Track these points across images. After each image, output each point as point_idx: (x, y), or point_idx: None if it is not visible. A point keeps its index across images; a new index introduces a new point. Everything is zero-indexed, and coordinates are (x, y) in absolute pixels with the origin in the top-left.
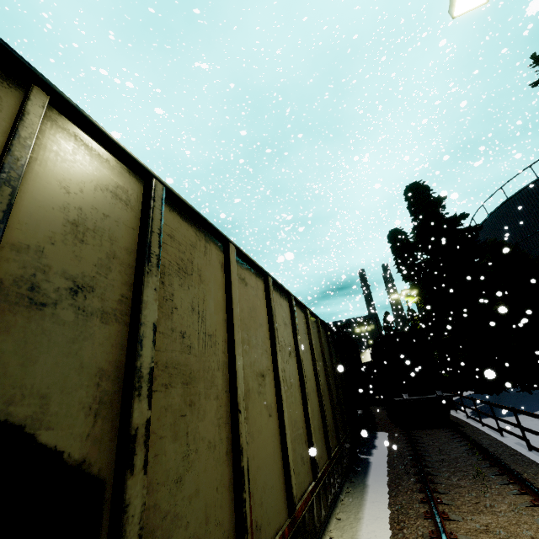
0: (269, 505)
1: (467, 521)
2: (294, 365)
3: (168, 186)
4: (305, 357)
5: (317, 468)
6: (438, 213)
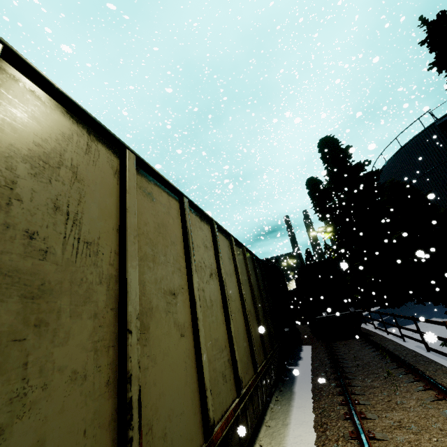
0: (177, 435)
1: (382, 419)
2: (216, 286)
3: (9, 46)
4: (229, 280)
5: (241, 385)
6: (346, 161)
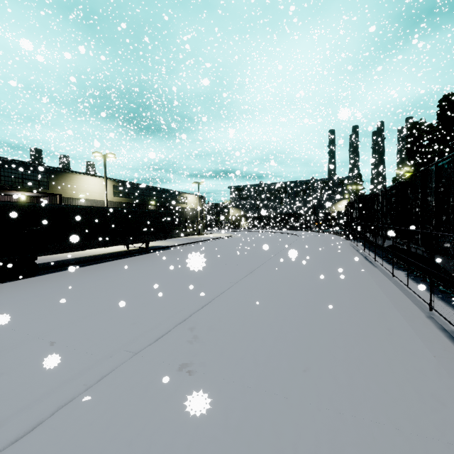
0: None
1: None
2: None
3: None
4: None
5: None
6: None
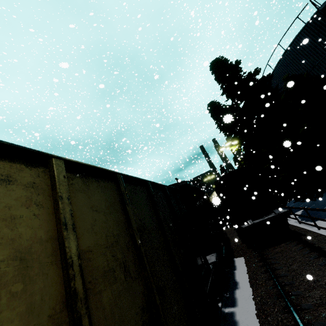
0: None
1: None
2: None
3: None
4: None
5: None
6: (238, 75)
